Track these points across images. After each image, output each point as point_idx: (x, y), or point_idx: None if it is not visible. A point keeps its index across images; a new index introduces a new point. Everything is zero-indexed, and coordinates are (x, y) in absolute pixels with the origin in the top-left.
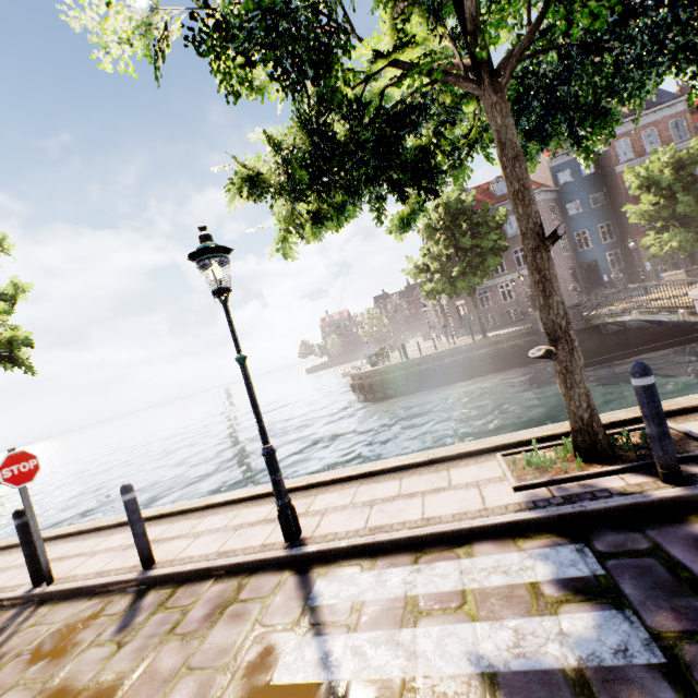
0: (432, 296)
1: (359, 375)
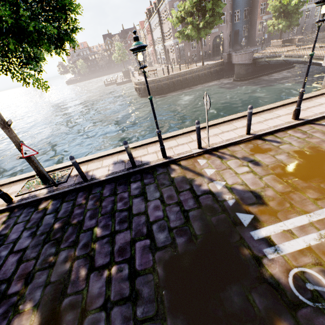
0: (185, 38)
1: (144, 82)
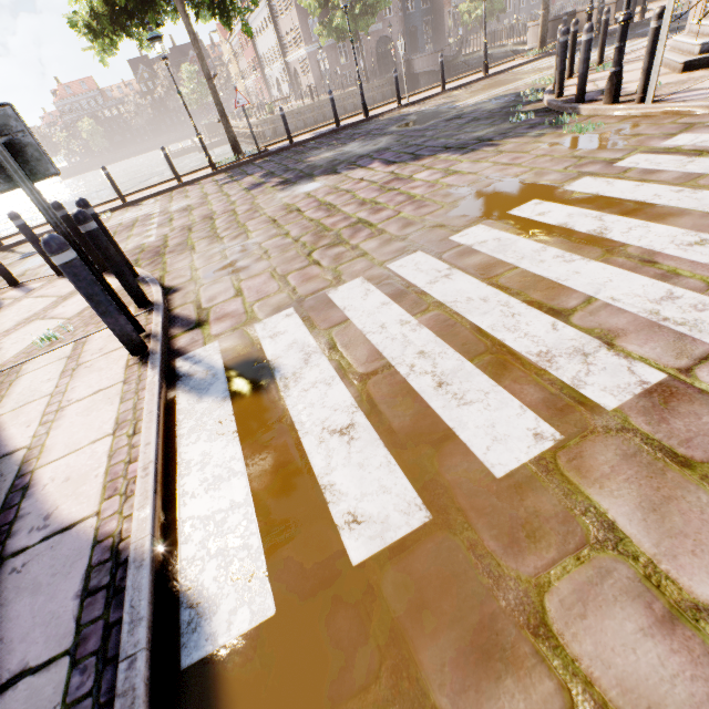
0: (333, 35)
1: (272, 120)
